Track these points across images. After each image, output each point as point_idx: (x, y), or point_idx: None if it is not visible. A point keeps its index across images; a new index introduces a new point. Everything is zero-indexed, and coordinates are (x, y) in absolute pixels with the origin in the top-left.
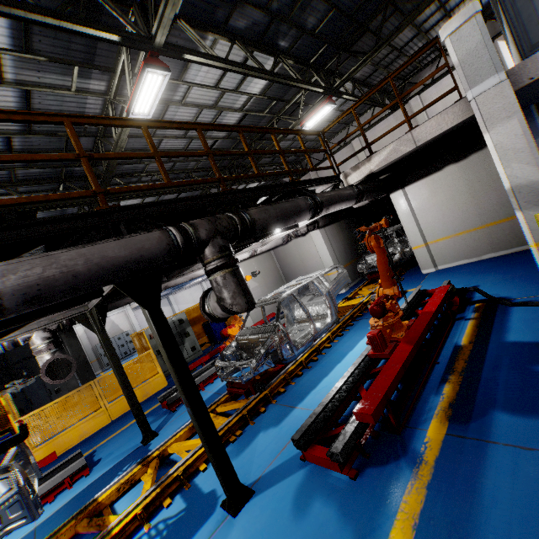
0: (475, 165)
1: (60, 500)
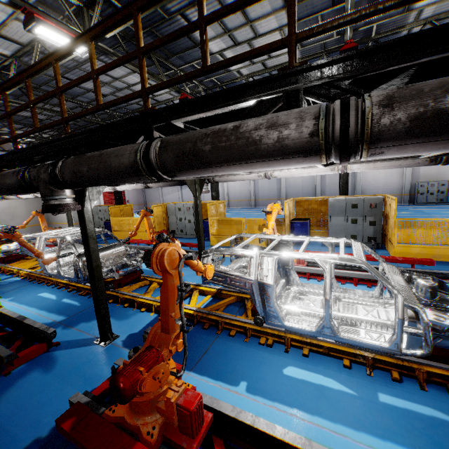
0: (31, 202)
1: None
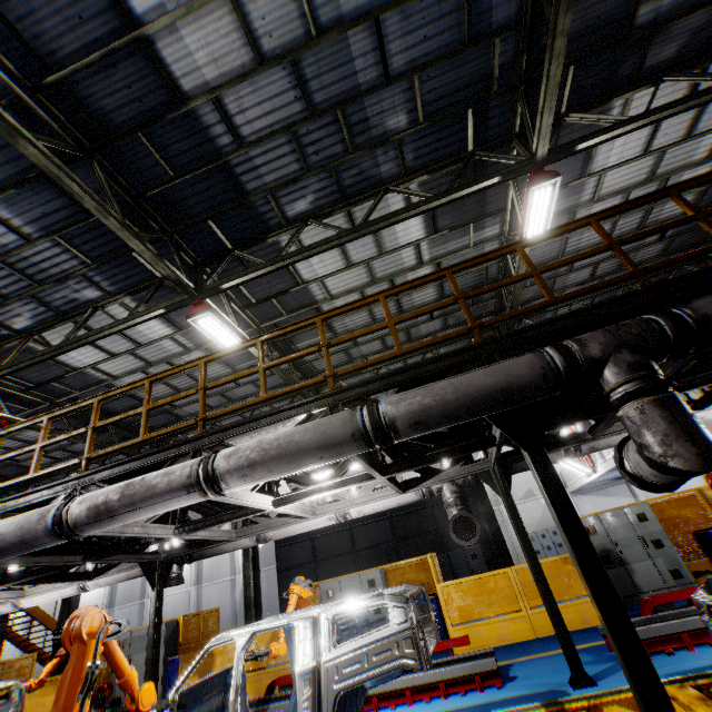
0: None
1: (469, 697)
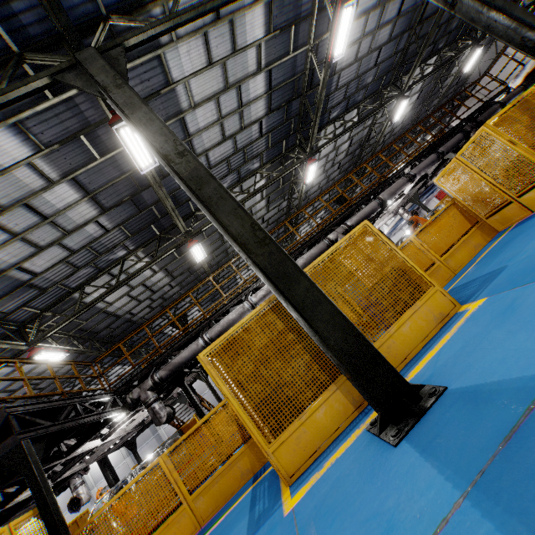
0: None
1: None
